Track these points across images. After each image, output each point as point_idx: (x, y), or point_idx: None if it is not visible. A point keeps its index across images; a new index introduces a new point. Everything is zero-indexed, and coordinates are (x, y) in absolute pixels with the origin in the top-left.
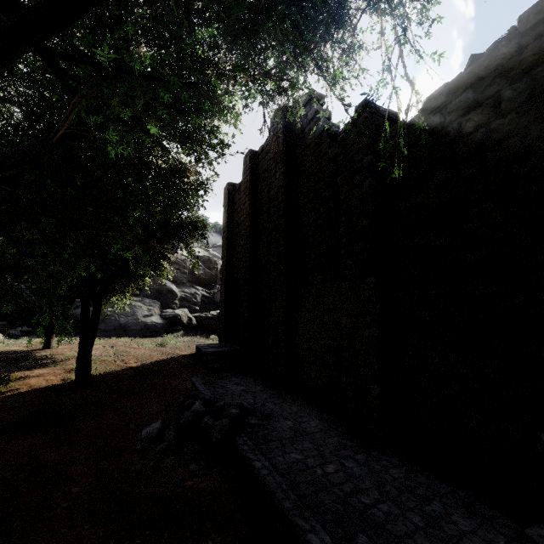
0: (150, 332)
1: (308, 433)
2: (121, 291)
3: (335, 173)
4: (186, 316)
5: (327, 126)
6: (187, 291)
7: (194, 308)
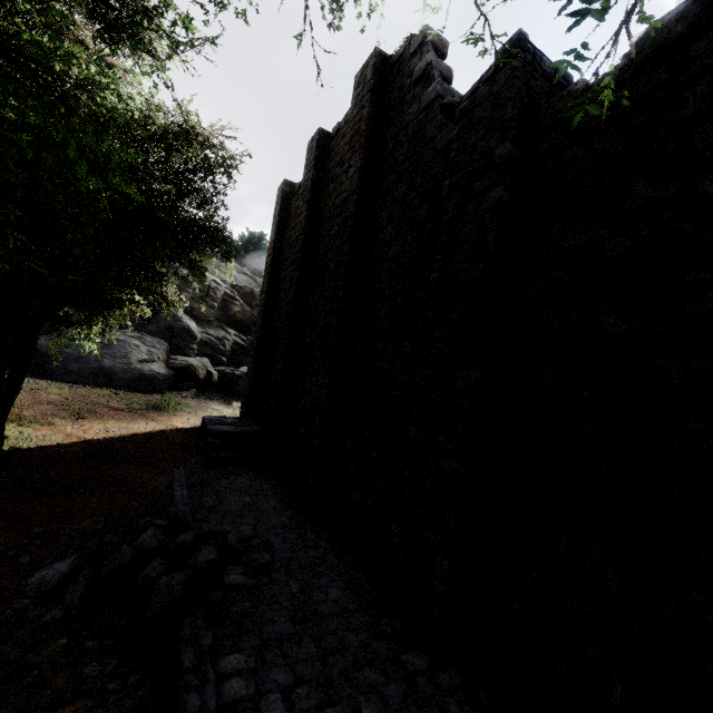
0: (145, 385)
1: (319, 617)
2: (86, 322)
3: (441, 176)
4: (204, 369)
5: (434, 32)
6: (212, 333)
7: (219, 359)
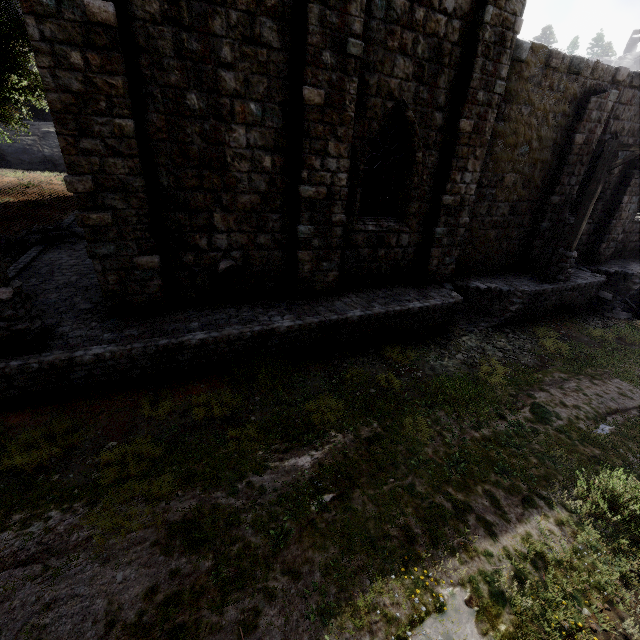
0: None
1: None
2: None
3: None
4: None
5: None
6: None
7: None
